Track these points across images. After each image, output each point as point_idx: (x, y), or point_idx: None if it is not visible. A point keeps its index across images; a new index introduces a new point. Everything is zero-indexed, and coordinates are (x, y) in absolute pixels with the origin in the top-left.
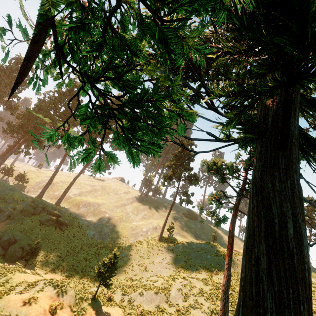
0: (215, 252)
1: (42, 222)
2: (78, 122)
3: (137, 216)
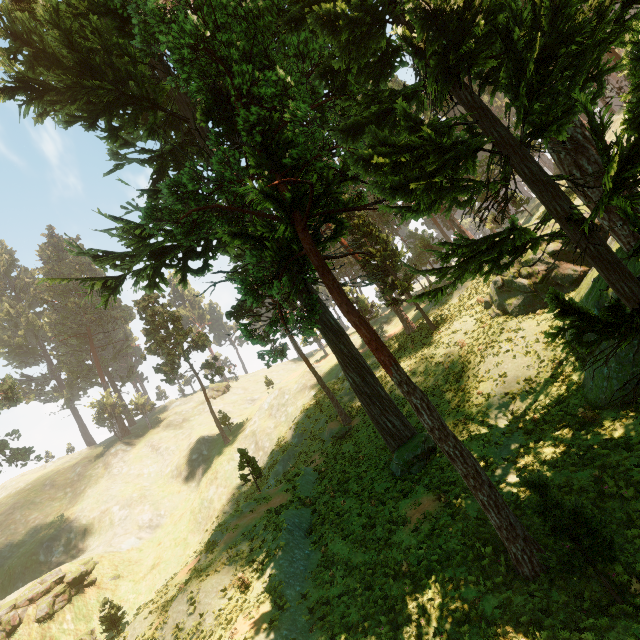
0: (287, 388)
1: (49, 614)
2: None
3: (158, 463)
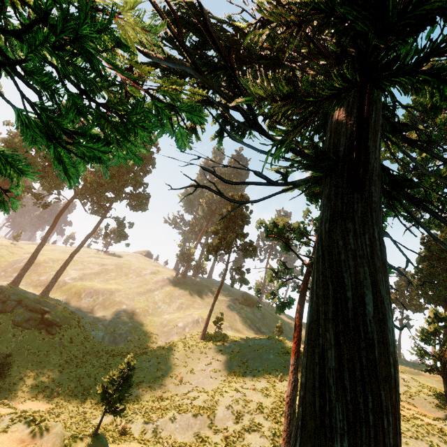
0: (279, 349)
1: (17, 324)
2: None
3: (169, 306)
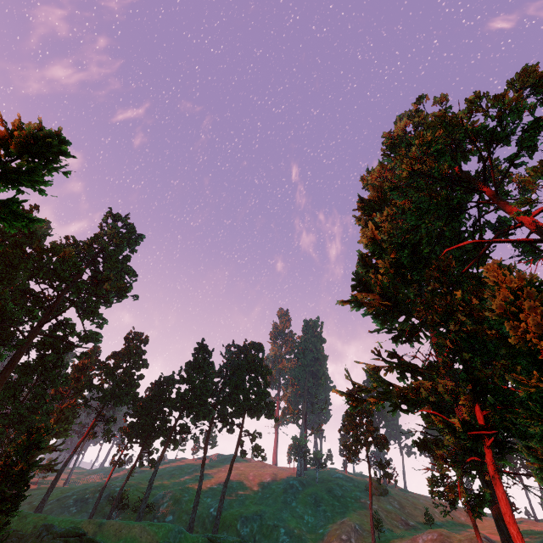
0: (448, 540)
1: None
2: (213, 396)
3: (315, 517)
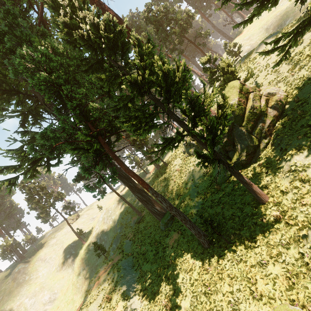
0: (110, 208)
1: None
2: None
3: (47, 267)
